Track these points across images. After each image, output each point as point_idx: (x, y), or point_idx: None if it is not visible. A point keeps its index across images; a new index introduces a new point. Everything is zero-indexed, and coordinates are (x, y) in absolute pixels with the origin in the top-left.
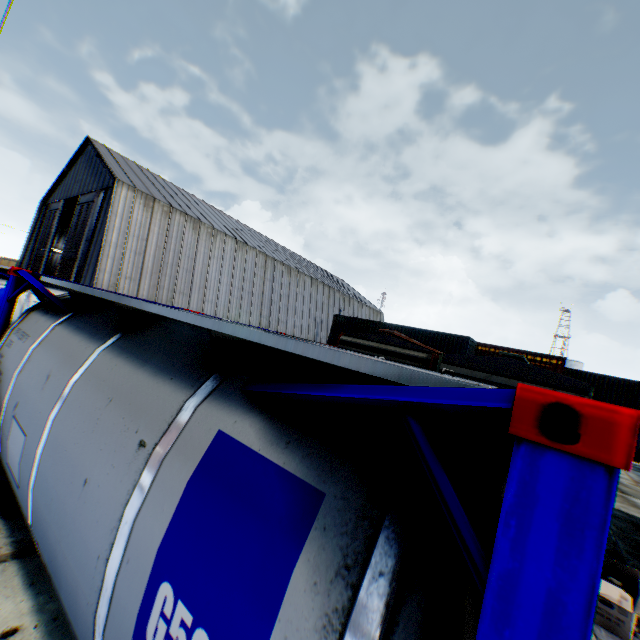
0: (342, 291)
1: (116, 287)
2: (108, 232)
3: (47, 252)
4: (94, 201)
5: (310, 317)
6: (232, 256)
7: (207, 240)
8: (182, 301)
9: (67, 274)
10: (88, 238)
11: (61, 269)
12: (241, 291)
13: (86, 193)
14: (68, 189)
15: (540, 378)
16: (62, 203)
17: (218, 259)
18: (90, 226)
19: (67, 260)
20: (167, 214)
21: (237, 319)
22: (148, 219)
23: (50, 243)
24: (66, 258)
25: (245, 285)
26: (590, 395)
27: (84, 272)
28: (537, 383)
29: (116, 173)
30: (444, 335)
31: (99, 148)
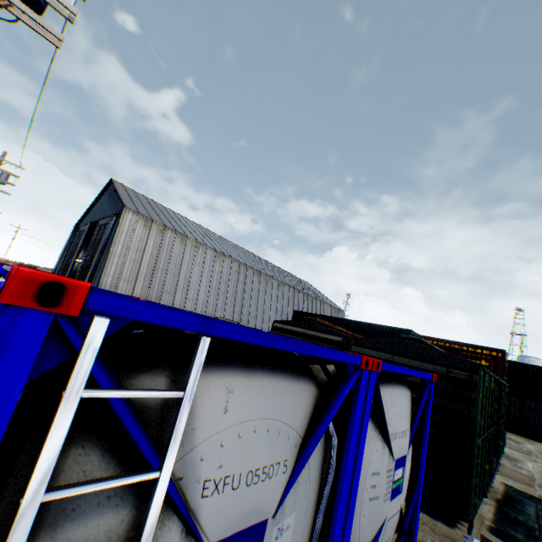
0: (306, 292)
1: (116, 287)
2: (114, 245)
3: (73, 262)
4: (109, 223)
5: (277, 313)
6: (211, 263)
7: (191, 251)
8: (168, 299)
9: (83, 278)
10: (101, 250)
11: (79, 274)
12: (217, 291)
13: (104, 218)
14: (94, 216)
15: (436, 358)
16: (88, 226)
17: (200, 265)
18: (103, 241)
19: (85, 267)
20: (161, 231)
21: (213, 314)
22: (146, 235)
23: (76, 255)
24: (84, 266)
25: (221, 286)
26: (480, 374)
27: (94, 276)
28: (434, 363)
29: (126, 203)
30: (388, 328)
31: (117, 186)
